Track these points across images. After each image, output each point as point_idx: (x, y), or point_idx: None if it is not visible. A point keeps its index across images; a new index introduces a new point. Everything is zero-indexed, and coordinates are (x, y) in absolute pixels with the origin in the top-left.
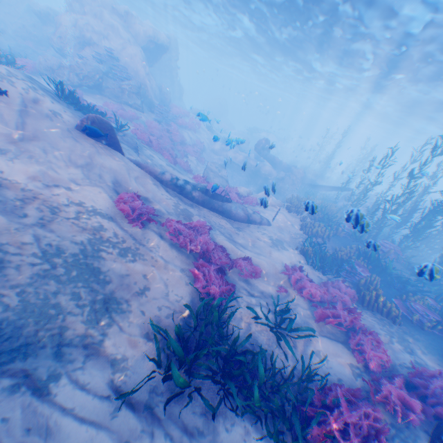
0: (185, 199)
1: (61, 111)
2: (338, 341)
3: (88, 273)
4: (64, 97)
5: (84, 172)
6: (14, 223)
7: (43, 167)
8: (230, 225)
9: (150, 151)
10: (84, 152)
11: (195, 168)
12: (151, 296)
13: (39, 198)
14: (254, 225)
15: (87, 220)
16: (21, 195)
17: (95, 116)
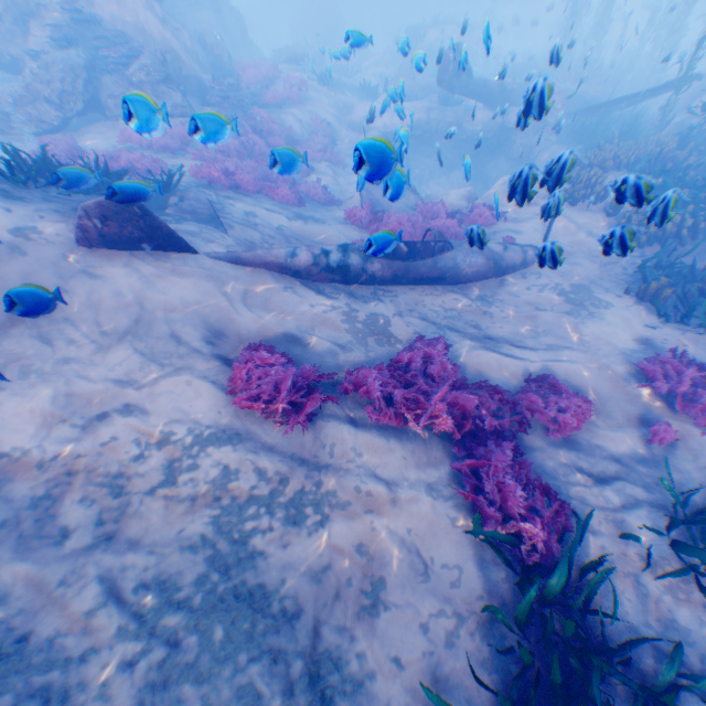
0: (355, 286)
1: (31, 220)
2: None
3: (247, 616)
4: (26, 181)
5: (139, 346)
6: (52, 570)
7: (55, 381)
8: (466, 300)
9: (244, 205)
10: (119, 297)
11: (337, 186)
12: (396, 603)
13: (77, 471)
14: (513, 276)
15: (192, 473)
16: (40, 484)
17: (95, 203)
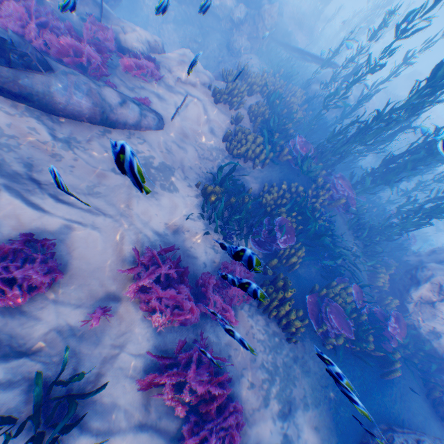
0: None
1: None
2: (167, 435)
3: None
4: None
5: None
6: None
7: None
8: (48, 134)
9: None
10: None
11: None
12: None
13: None
14: (122, 134)
15: None
16: None
17: None
